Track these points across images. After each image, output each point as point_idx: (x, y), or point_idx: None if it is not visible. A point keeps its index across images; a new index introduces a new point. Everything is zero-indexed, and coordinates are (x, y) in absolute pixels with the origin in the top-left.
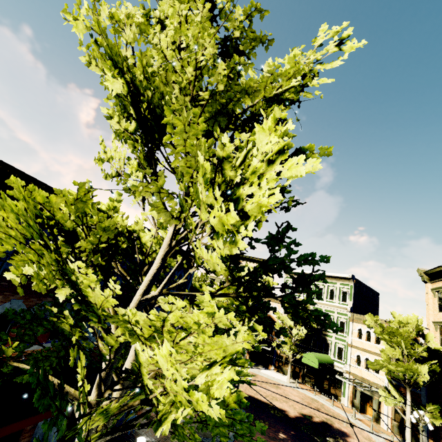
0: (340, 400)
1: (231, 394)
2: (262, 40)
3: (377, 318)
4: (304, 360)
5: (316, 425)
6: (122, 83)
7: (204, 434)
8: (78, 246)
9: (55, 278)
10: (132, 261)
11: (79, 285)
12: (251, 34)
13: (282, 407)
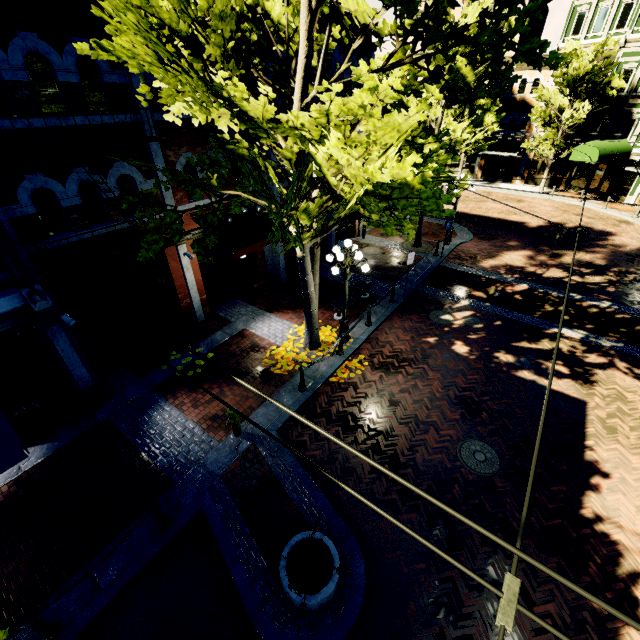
0: (623, 200)
1: (414, 177)
2: None
3: None
4: (573, 158)
5: (567, 230)
6: None
7: (416, 251)
8: (207, 56)
9: (210, 100)
10: (273, 60)
11: (233, 102)
12: None
13: (520, 220)
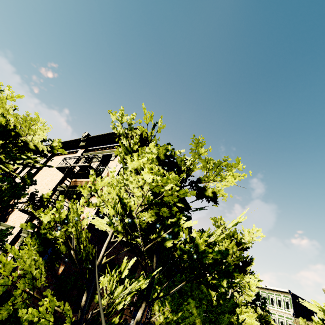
0: None
1: None
2: (243, 242)
3: (305, 320)
4: None
5: None
6: None
7: None
8: None
9: None
10: None
11: None
12: (241, 241)
13: None
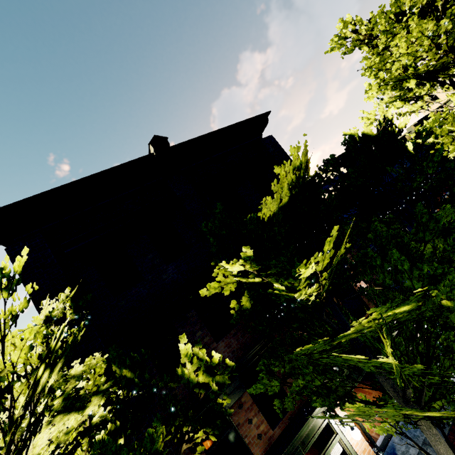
0: None
1: None
2: None
3: None
4: None
5: None
6: (412, 81)
7: None
8: None
9: None
10: None
11: None
12: None
13: None
